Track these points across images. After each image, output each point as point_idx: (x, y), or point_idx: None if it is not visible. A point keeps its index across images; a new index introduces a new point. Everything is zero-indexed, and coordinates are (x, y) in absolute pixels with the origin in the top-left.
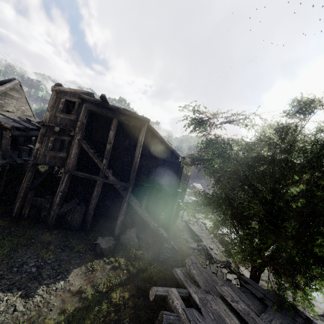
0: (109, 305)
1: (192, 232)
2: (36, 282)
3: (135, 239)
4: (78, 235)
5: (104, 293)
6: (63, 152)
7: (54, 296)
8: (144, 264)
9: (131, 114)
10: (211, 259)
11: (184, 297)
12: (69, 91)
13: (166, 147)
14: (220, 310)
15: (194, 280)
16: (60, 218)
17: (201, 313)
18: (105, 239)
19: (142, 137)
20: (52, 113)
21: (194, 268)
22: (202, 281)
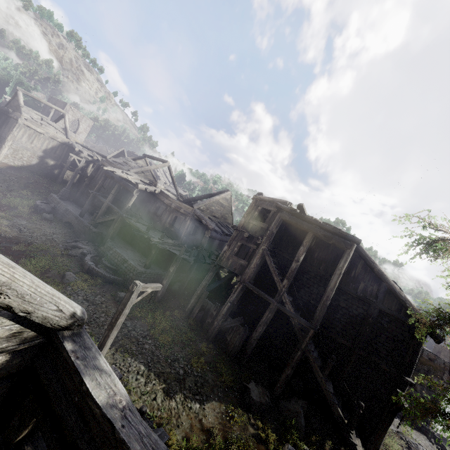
0: None
1: None
2: (178, 386)
3: (301, 419)
4: (231, 364)
5: None
6: (245, 260)
7: (186, 415)
8: None
9: (333, 229)
10: None
11: None
12: (268, 200)
13: (389, 289)
14: None
15: None
16: (220, 333)
17: None
18: (259, 389)
19: (344, 262)
20: (247, 219)
21: None
22: None
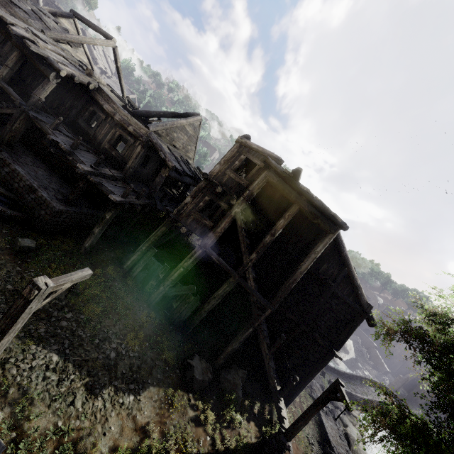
0: None
1: (321, 429)
2: (107, 376)
3: (239, 391)
4: (174, 335)
5: None
6: (210, 220)
7: (116, 414)
8: (238, 447)
9: (323, 208)
10: None
11: None
12: (256, 148)
13: (348, 275)
14: None
15: None
16: (166, 299)
17: None
18: (202, 364)
19: (323, 247)
20: (223, 167)
21: None
22: None
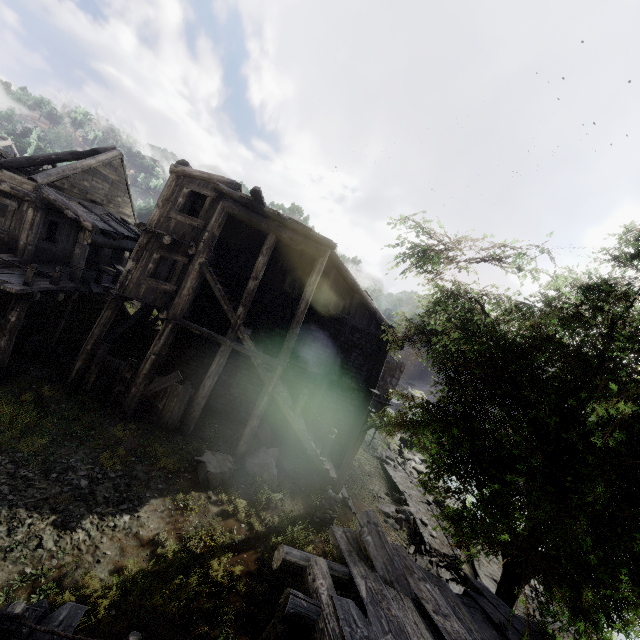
0: (202, 581)
1: (389, 483)
2: (84, 506)
3: (273, 470)
4: (171, 440)
5: (196, 556)
6: (171, 283)
7: (109, 539)
8: (282, 520)
9: (302, 229)
10: (420, 545)
11: (338, 579)
12: (199, 176)
13: (362, 302)
14: (407, 621)
15: (366, 555)
16: (145, 402)
17: (366, 614)
18: (218, 457)
19: (317, 275)
20: (164, 211)
21: (370, 532)
22: (381, 559)
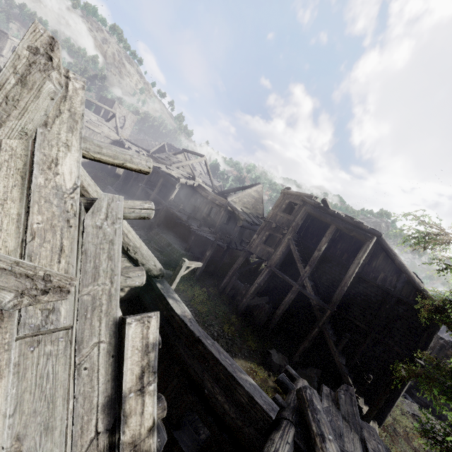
0: None
1: None
2: None
3: (314, 382)
4: (256, 334)
5: None
6: (272, 247)
7: None
8: None
9: (354, 222)
10: None
11: None
12: (295, 194)
13: (409, 280)
14: (346, 433)
15: (337, 402)
16: (248, 309)
17: None
18: (279, 355)
19: (363, 253)
20: (275, 211)
21: (344, 394)
22: (346, 408)
